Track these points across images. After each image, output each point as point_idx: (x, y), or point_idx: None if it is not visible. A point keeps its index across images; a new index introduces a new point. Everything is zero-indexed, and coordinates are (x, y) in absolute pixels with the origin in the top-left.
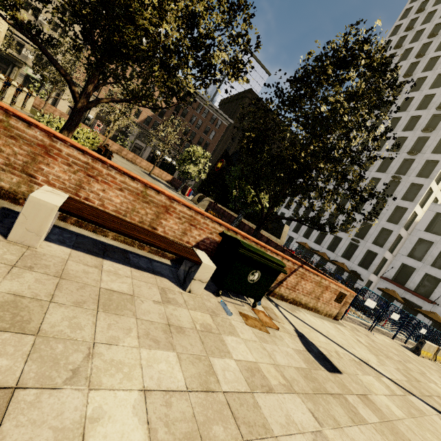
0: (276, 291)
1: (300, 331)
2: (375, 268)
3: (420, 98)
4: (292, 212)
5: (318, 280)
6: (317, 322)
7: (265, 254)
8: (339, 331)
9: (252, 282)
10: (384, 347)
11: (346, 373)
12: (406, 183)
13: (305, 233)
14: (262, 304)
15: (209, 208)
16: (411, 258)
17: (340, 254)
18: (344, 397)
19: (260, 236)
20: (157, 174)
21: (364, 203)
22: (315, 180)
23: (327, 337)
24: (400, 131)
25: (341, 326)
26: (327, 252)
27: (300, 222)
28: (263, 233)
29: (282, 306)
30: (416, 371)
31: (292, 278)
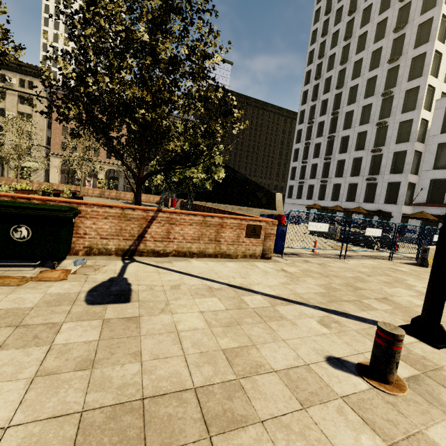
0: (142, 248)
1: (128, 276)
2: (403, 198)
3: (379, 0)
4: (299, 181)
5: (199, 220)
6: (206, 265)
7: (24, 204)
8: (248, 267)
9: (24, 240)
10: (344, 269)
11: (145, 301)
12: (400, 94)
13: (320, 196)
14: (88, 264)
15: (181, 208)
16: (439, 169)
17: (362, 200)
18: (58, 325)
19: (210, 210)
20: (145, 200)
21: (366, 137)
22: (308, 139)
23: (191, 275)
24: (371, 46)
25: (266, 263)
26: (348, 204)
27: (169, 168)
28: (254, 211)
29: (143, 262)
30: (379, 281)
31: (155, 227)
